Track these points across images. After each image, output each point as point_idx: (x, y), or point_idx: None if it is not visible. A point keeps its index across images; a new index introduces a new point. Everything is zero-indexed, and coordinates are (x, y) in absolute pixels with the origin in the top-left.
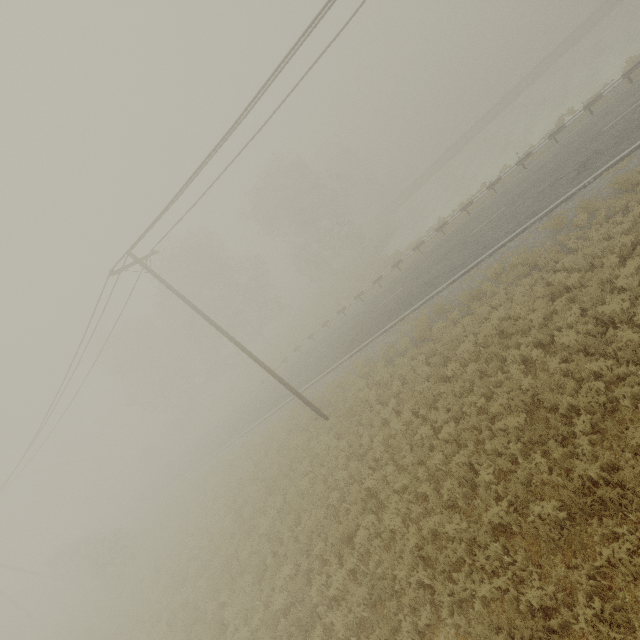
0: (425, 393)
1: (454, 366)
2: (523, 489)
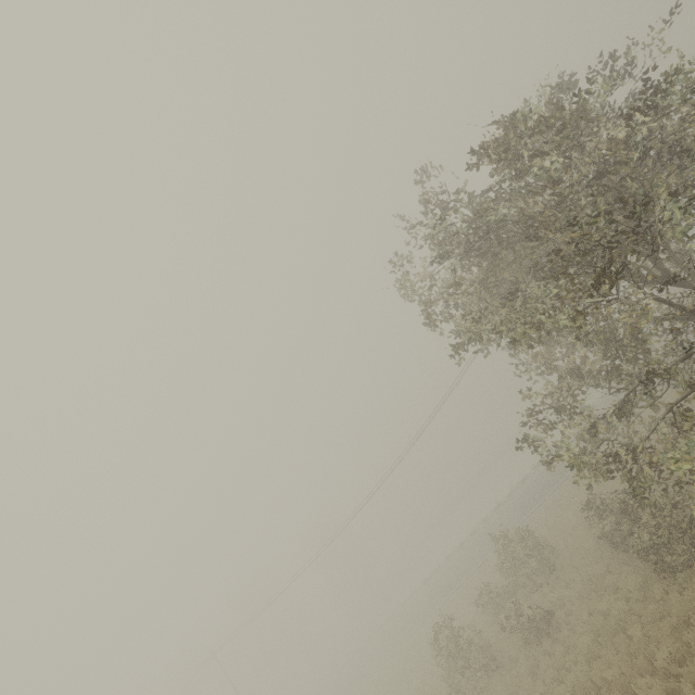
0: None
1: None
2: None
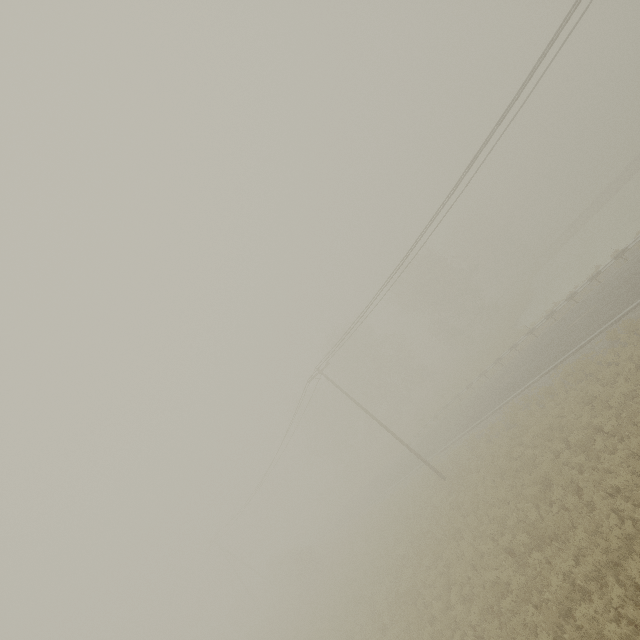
0: (500, 467)
1: (518, 449)
2: (519, 528)
